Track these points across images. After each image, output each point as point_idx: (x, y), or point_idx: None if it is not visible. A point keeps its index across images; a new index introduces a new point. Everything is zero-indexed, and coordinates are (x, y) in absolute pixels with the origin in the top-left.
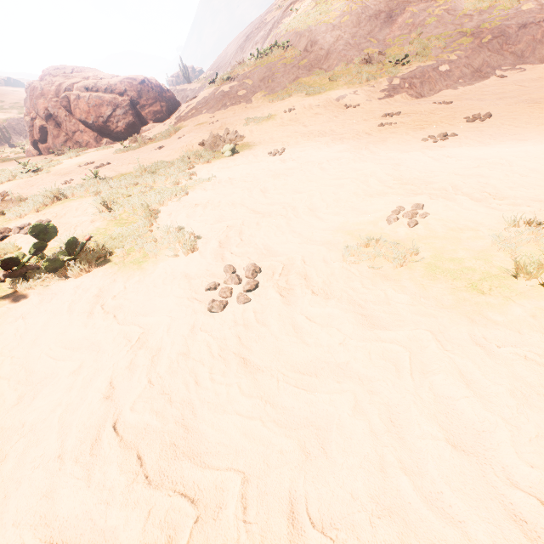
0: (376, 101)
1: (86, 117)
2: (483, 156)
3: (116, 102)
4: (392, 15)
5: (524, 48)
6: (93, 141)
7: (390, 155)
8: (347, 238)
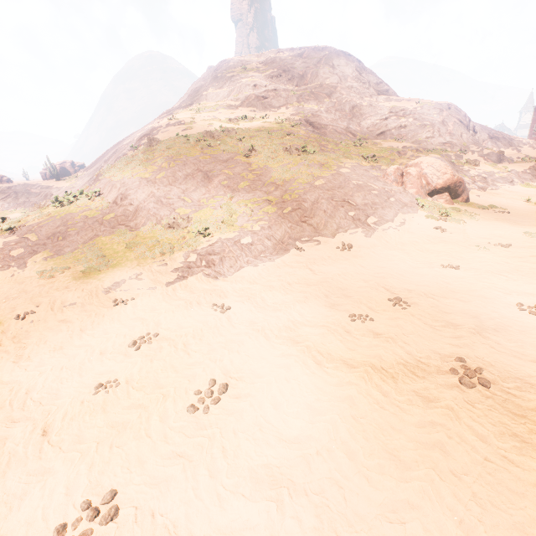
0: (162, 288)
1: None
2: None
3: None
4: (209, 175)
5: (319, 221)
6: None
7: None
8: None
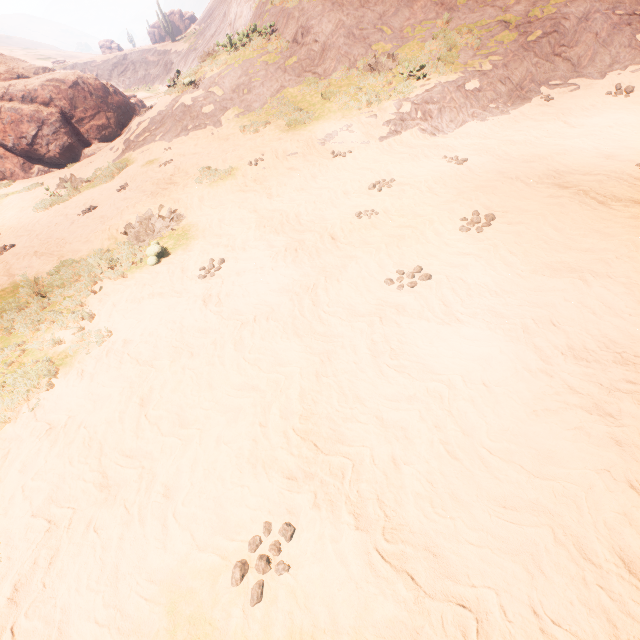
0: (376, 143)
1: (2, 138)
2: (432, 362)
3: (39, 117)
4: None
5: (583, 53)
6: (20, 170)
7: (331, 323)
8: (162, 624)
